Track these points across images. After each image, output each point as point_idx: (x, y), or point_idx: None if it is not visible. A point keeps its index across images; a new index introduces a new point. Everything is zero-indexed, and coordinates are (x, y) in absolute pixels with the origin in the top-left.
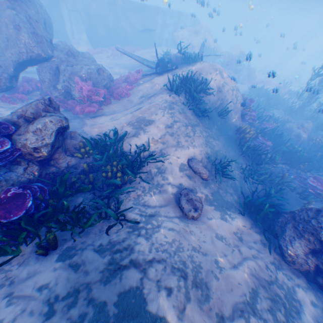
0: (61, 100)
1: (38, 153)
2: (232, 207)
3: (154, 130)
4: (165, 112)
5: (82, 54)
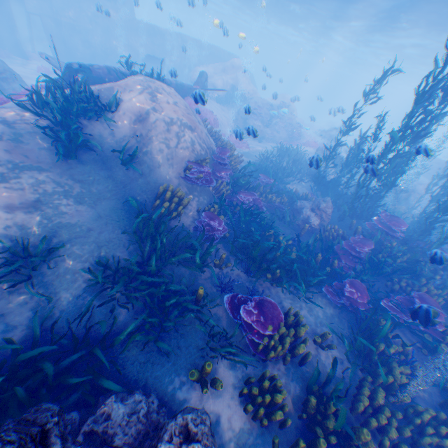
0: None
1: None
2: None
3: None
4: None
5: None
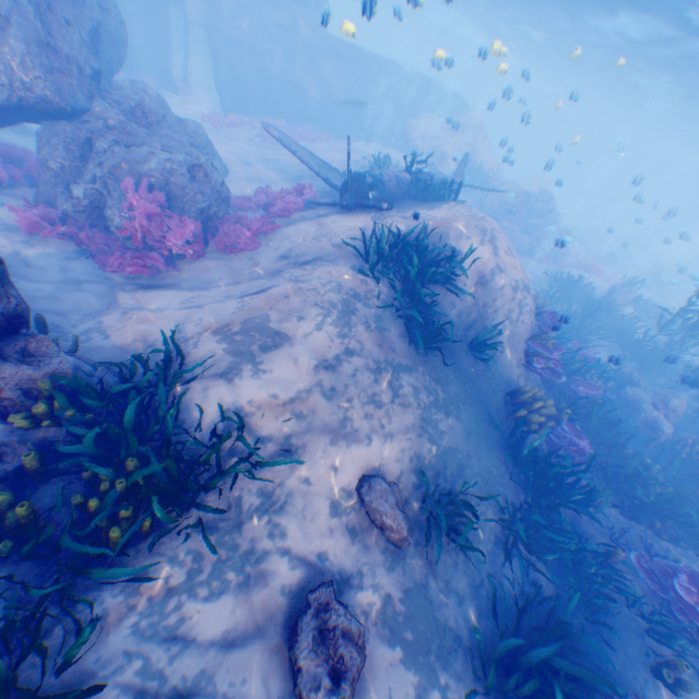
0: (78, 224)
1: None
2: (457, 655)
3: (285, 370)
4: (330, 321)
5: (173, 121)
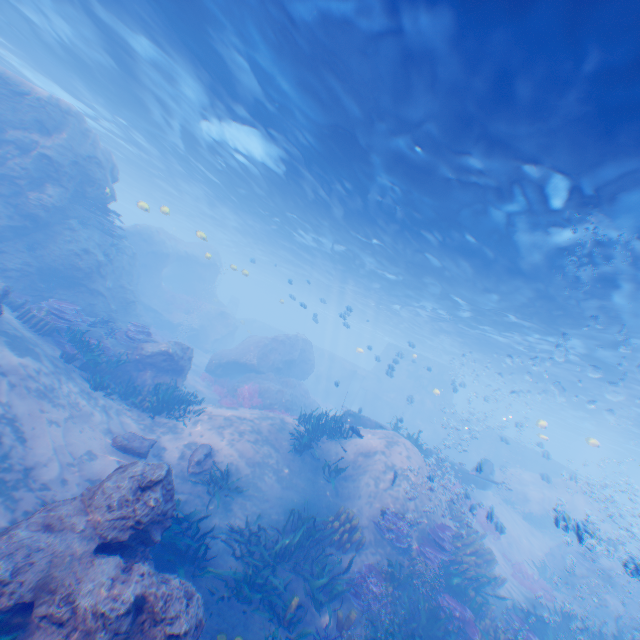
0: (229, 394)
1: (140, 350)
2: None
3: (224, 410)
4: (259, 415)
5: (298, 389)
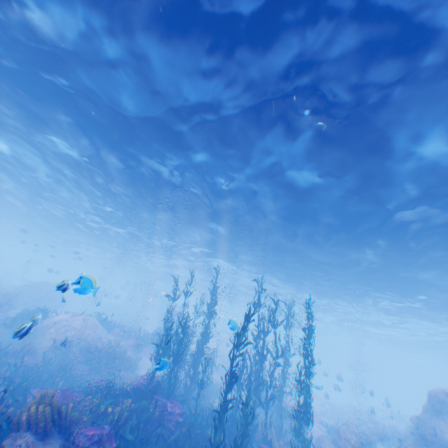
0: None
1: None
2: None
3: None
4: None
5: None
